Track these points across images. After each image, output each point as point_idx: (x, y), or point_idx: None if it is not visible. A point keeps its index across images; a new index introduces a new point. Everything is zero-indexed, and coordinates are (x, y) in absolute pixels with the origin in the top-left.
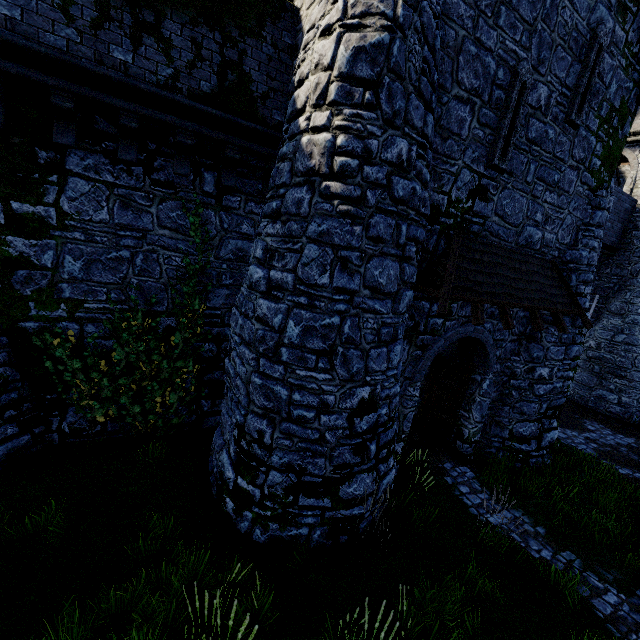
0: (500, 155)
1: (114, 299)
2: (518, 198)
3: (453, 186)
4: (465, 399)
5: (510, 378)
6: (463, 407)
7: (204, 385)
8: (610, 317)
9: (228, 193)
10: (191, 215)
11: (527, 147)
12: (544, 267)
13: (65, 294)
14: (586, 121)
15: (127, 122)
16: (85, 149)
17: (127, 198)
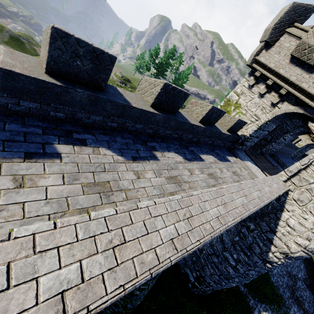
0: None
1: None
2: None
3: None
4: None
5: None
6: None
7: None
8: None
9: None
10: None
11: None
12: None
13: None
14: None
15: None
16: None
17: None
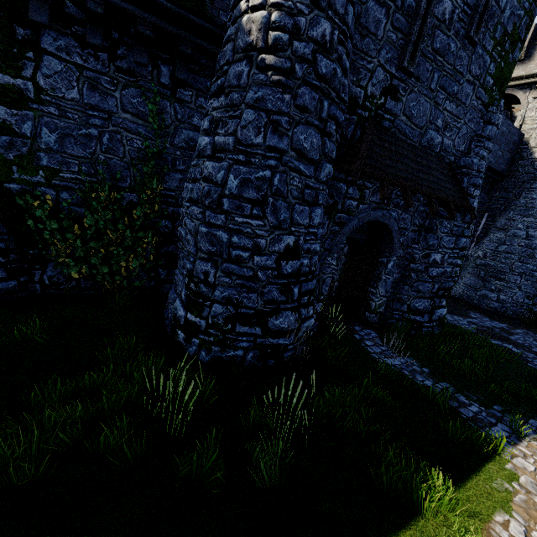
0: (409, 59)
1: (85, 172)
2: (423, 102)
3: (369, 82)
4: (374, 278)
5: (410, 263)
6: (372, 285)
7: (161, 256)
8: (496, 232)
9: (181, 87)
10: (150, 103)
11: (432, 56)
12: (441, 166)
13: (43, 162)
14: (483, 40)
15: (93, 7)
16: (57, 31)
17: (94, 81)
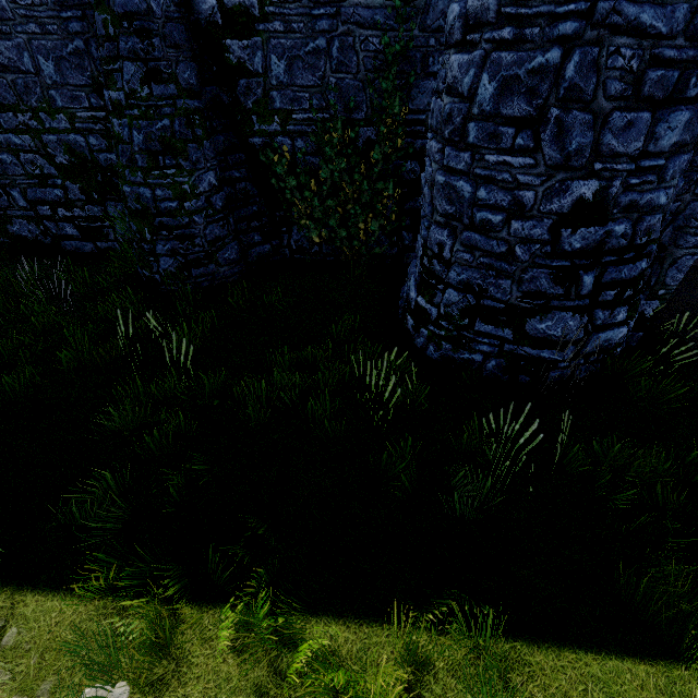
0: None
1: (316, 107)
2: None
3: None
4: None
5: None
6: None
7: (405, 215)
8: None
9: None
10: None
11: None
12: None
13: (276, 104)
14: None
15: None
16: None
17: None
